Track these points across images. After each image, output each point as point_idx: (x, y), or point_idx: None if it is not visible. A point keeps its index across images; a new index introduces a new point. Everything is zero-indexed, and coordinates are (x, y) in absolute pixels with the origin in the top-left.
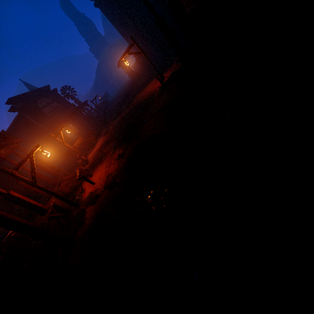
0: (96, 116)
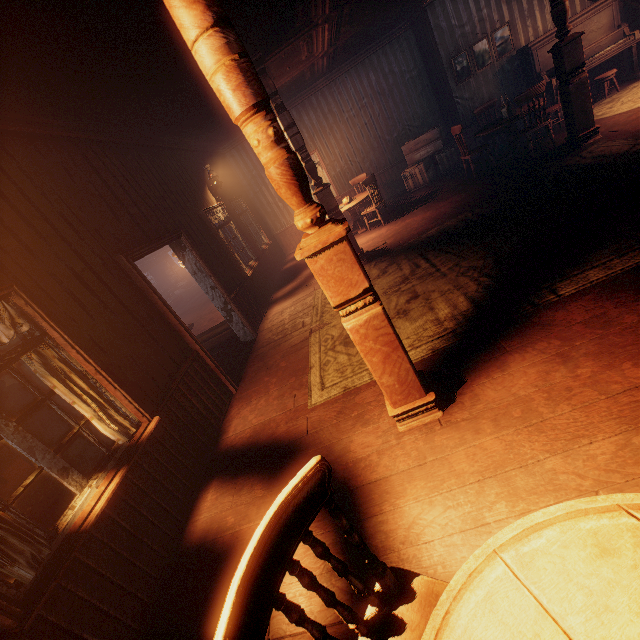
0: (188, 274)
